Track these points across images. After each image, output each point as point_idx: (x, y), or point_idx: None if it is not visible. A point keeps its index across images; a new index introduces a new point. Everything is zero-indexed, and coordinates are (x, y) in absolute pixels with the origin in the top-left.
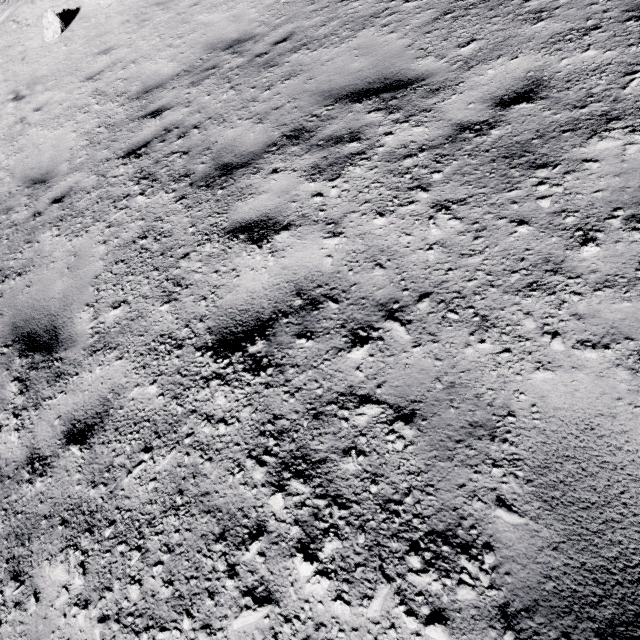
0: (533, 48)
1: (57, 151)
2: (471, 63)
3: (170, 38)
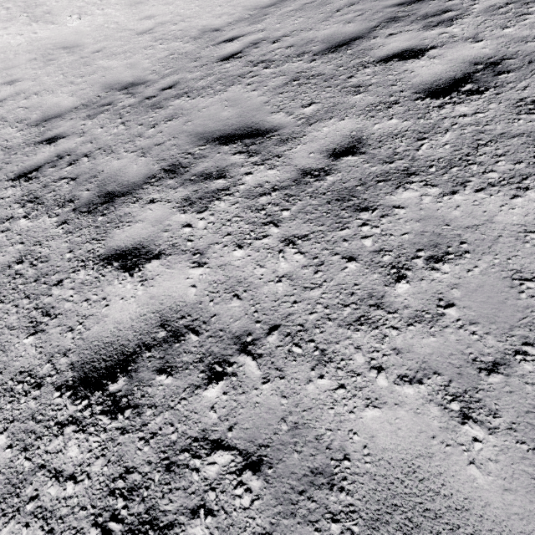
0: (355, 113)
1: None
2: (311, 121)
3: (72, 76)
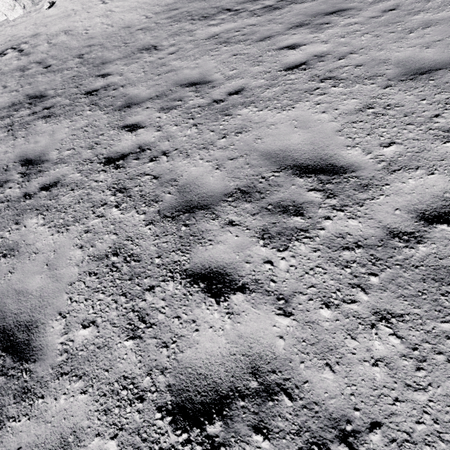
0: None
1: (131, 20)
2: None
3: None
